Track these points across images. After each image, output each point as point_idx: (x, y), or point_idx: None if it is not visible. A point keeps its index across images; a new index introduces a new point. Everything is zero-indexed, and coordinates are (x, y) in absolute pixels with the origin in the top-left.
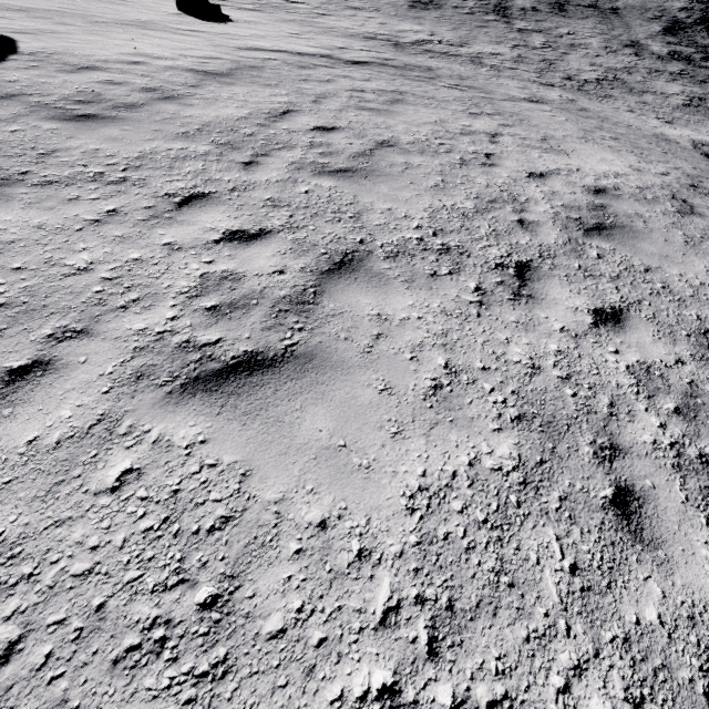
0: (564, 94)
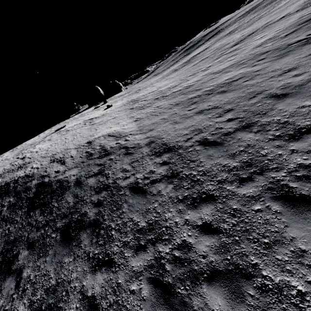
0: (122, 114)
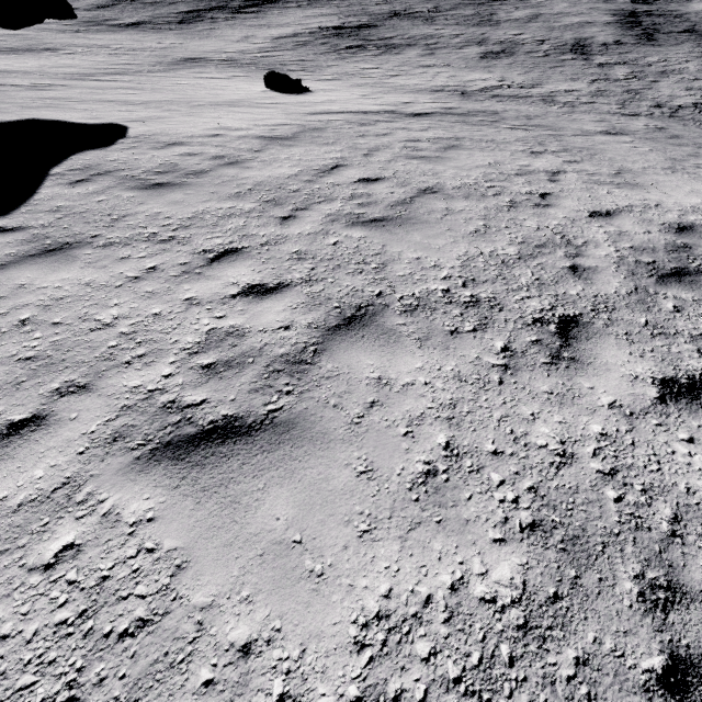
0: (651, 123)
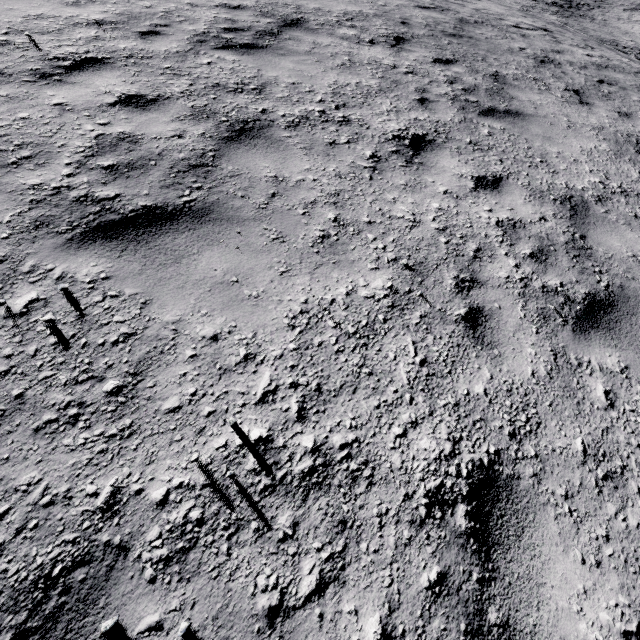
0: None
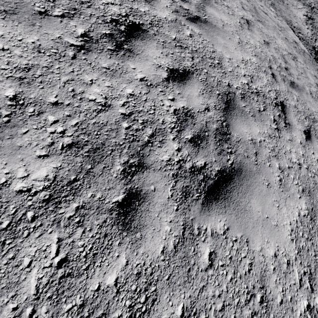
0: None
